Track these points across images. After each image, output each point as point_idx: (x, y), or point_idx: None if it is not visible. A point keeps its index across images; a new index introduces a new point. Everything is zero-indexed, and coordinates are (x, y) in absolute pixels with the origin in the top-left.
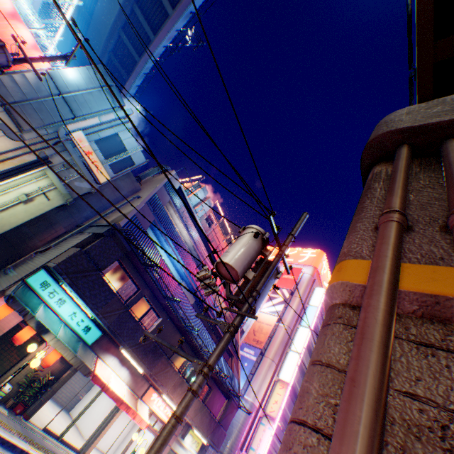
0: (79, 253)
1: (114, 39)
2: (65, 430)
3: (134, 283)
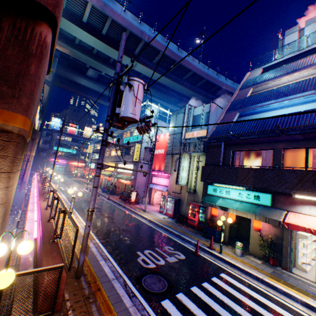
0: (202, 168)
1: (199, 91)
2: None
3: (266, 151)
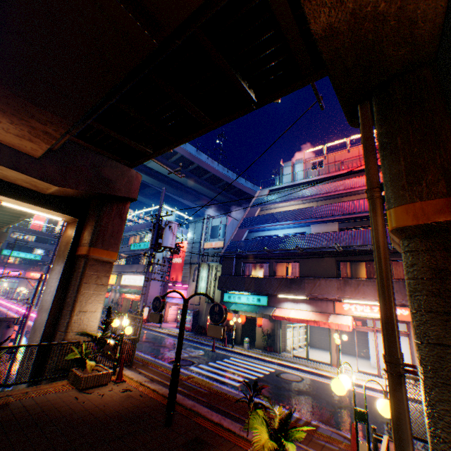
0: (219, 278)
1: (219, 191)
2: (306, 354)
3: (265, 263)
